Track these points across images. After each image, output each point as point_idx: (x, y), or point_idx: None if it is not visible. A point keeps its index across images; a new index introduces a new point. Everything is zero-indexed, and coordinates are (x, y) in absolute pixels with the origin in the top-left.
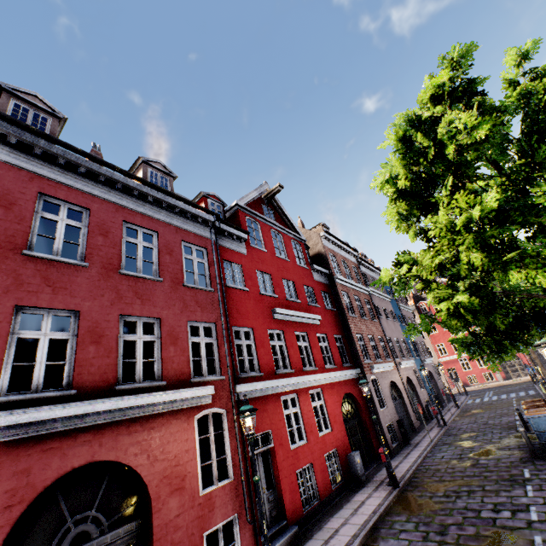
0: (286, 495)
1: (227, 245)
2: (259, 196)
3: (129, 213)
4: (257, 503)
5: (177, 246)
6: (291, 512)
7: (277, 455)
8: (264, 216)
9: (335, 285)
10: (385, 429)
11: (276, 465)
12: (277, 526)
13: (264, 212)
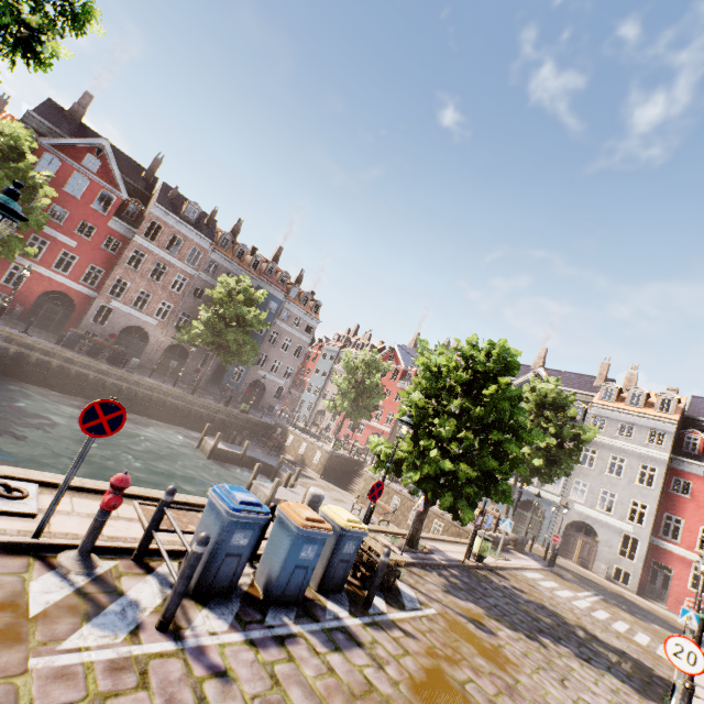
0: None
1: None
2: (92, 147)
3: None
4: None
5: None
6: None
7: None
8: (83, 162)
9: (131, 241)
10: (81, 329)
11: None
12: None
13: (85, 158)
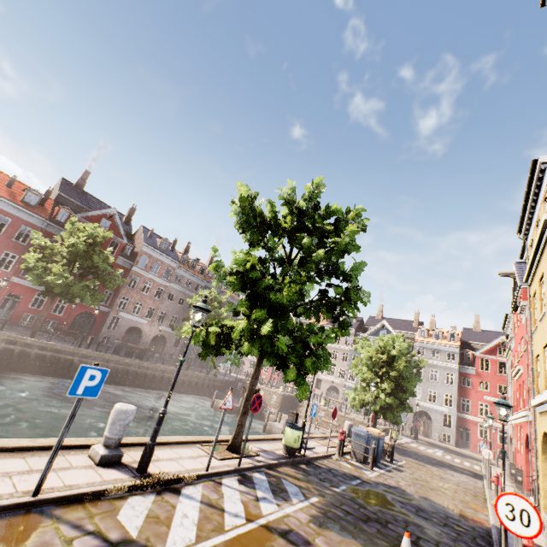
0: (14, 315)
1: (52, 231)
2: (106, 213)
3: (2, 211)
4: (1, 310)
5: (18, 226)
6: (13, 319)
7: (20, 304)
8: (100, 224)
9: (130, 270)
10: (101, 335)
11: (17, 306)
12: (4, 319)
13: (101, 222)
